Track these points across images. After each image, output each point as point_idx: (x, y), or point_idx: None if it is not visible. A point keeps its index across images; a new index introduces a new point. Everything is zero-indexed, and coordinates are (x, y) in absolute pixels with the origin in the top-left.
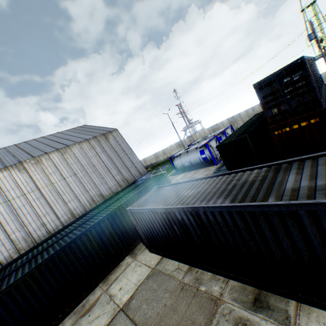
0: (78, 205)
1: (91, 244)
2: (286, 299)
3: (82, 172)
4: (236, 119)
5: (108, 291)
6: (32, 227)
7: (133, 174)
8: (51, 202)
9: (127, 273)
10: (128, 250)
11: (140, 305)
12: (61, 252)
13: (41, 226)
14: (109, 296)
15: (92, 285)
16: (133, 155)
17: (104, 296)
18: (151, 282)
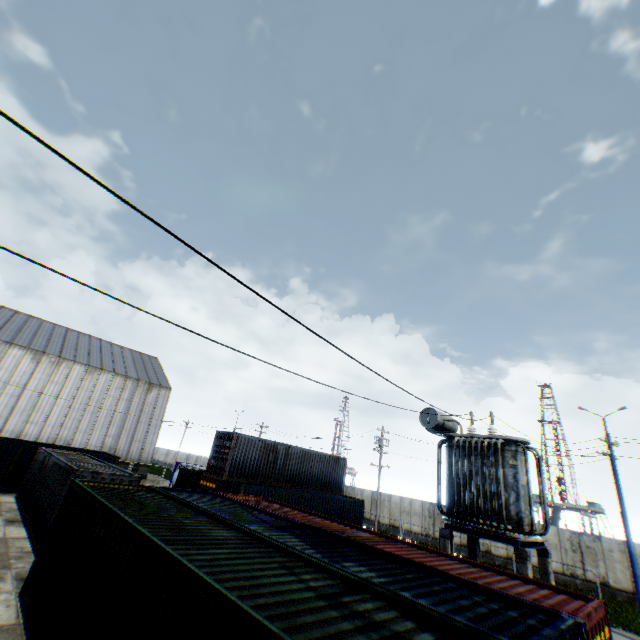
0: (35, 433)
1: None
2: (24, 524)
3: (82, 404)
4: None
5: None
6: None
7: (130, 452)
8: (19, 408)
9: None
10: (6, 489)
11: None
12: None
13: None
14: None
15: None
16: (156, 430)
17: None
18: None
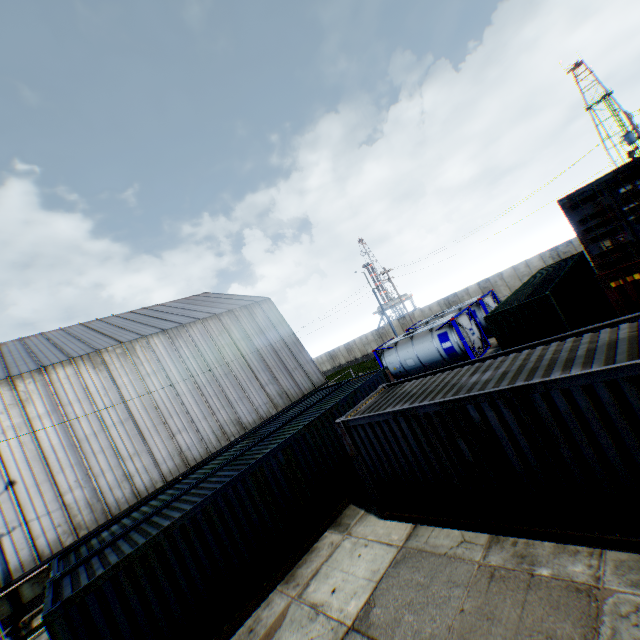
0: (194, 440)
1: (261, 496)
2: None
3: (206, 376)
4: (494, 283)
5: (304, 598)
6: (107, 480)
7: (299, 385)
8: (146, 431)
9: (340, 560)
10: (327, 519)
11: (399, 617)
12: (210, 505)
13: (123, 479)
14: (310, 607)
15: (263, 587)
16: (298, 347)
17: (299, 608)
18: (406, 573)
